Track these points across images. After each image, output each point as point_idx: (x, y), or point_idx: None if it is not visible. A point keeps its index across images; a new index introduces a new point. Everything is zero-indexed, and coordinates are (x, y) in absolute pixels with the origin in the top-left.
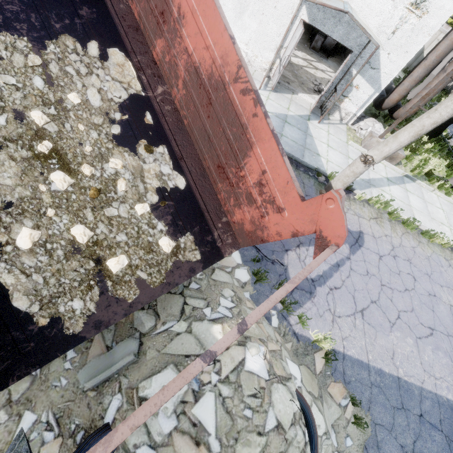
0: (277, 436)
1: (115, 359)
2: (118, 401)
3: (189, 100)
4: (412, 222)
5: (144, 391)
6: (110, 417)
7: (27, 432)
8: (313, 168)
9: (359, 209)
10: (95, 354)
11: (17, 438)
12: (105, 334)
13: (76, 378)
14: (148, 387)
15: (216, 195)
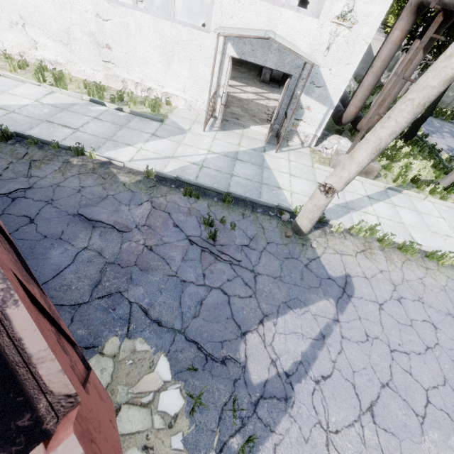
0: None
1: None
2: None
3: None
4: (410, 246)
5: None
6: None
7: None
8: (273, 206)
9: (339, 244)
10: None
11: None
12: None
13: None
14: None
15: None
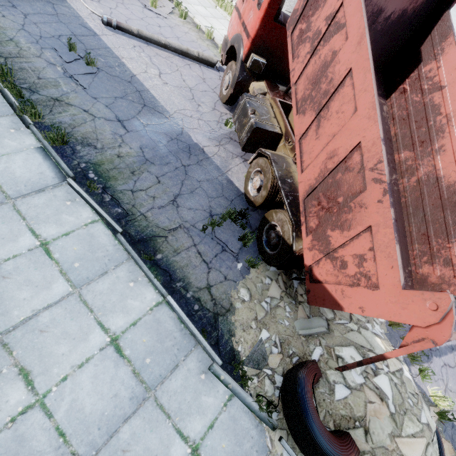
0: (428, 430)
1: (313, 325)
2: (320, 350)
3: (417, 189)
4: None
5: (339, 352)
6: (316, 357)
7: (263, 341)
8: None
9: None
10: (302, 316)
11: (259, 341)
12: (305, 307)
13: (293, 324)
14: (341, 351)
15: (408, 250)
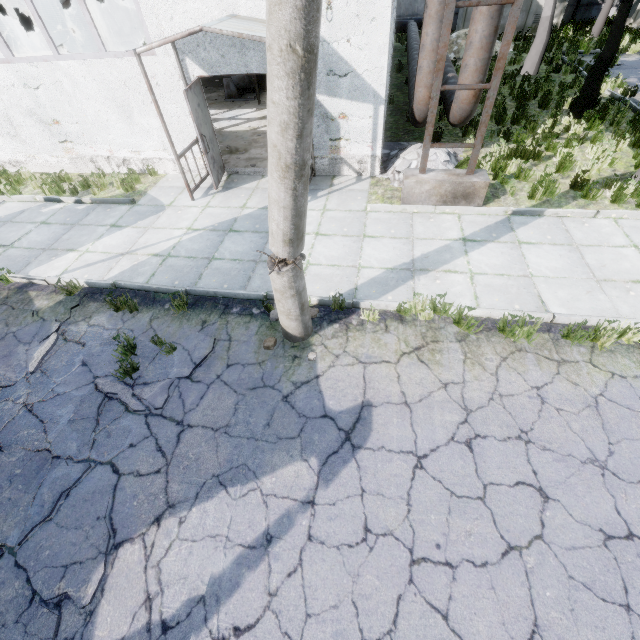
0: None
1: None
2: None
3: None
4: (515, 324)
5: None
6: None
7: None
8: (261, 298)
9: (370, 345)
10: None
11: None
12: None
13: None
14: None
15: None
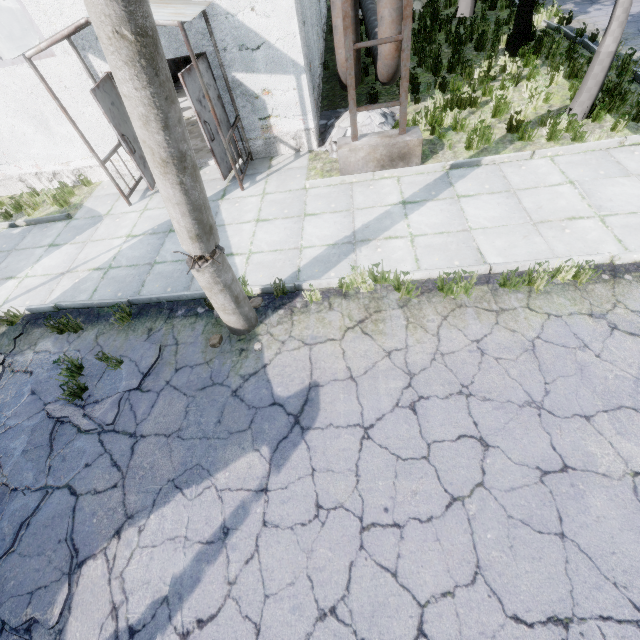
0: None
1: None
2: None
3: None
4: (451, 282)
5: None
6: None
7: None
8: (204, 296)
9: (314, 325)
10: None
11: None
12: None
13: None
14: None
15: None
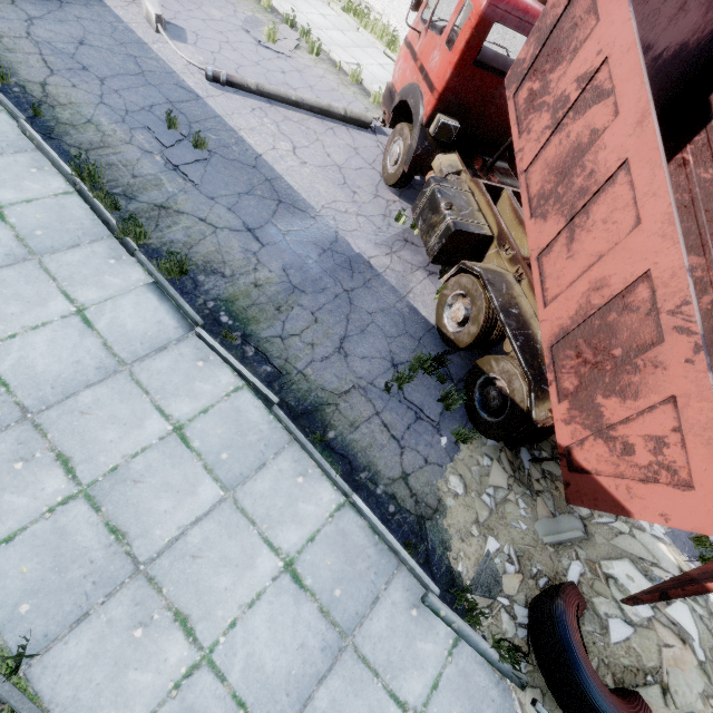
0: None
1: (562, 528)
2: (579, 567)
3: (712, 315)
4: None
5: (609, 570)
6: (574, 578)
7: (492, 555)
8: None
9: None
10: (544, 515)
11: (486, 555)
12: (546, 500)
13: (534, 527)
14: (611, 567)
15: None
